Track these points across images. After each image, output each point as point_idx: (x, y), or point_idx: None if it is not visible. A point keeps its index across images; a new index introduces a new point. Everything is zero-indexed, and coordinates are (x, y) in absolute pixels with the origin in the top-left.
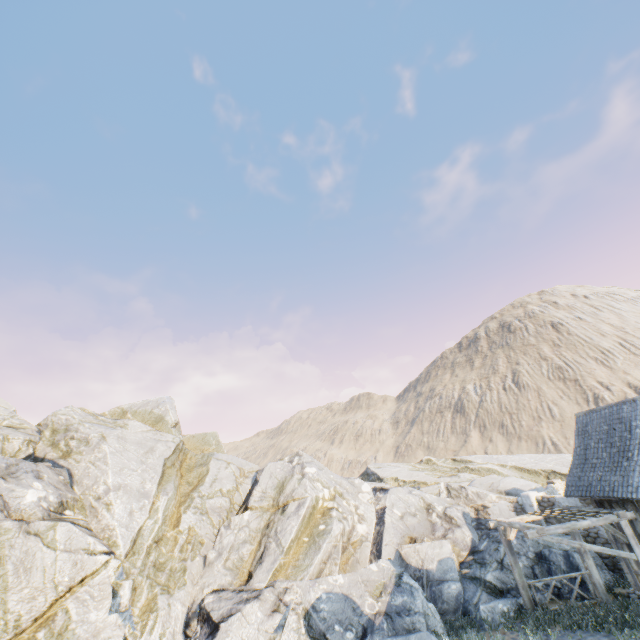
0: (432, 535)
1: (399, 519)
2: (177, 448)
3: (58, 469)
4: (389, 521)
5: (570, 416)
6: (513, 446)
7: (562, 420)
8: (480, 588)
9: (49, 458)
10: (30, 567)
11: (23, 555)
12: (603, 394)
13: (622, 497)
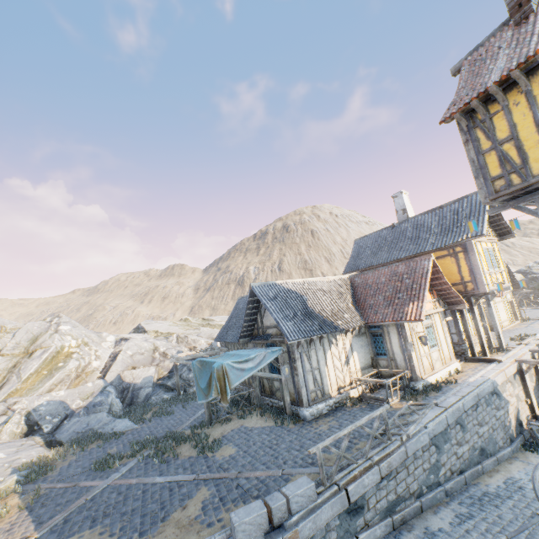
0: (151, 365)
1: (129, 357)
2: None
3: None
4: (121, 358)
5: None
6: None
7: None
8: (162, 389)
9: None
10: None
11: None
12: None
13: (227, 341)
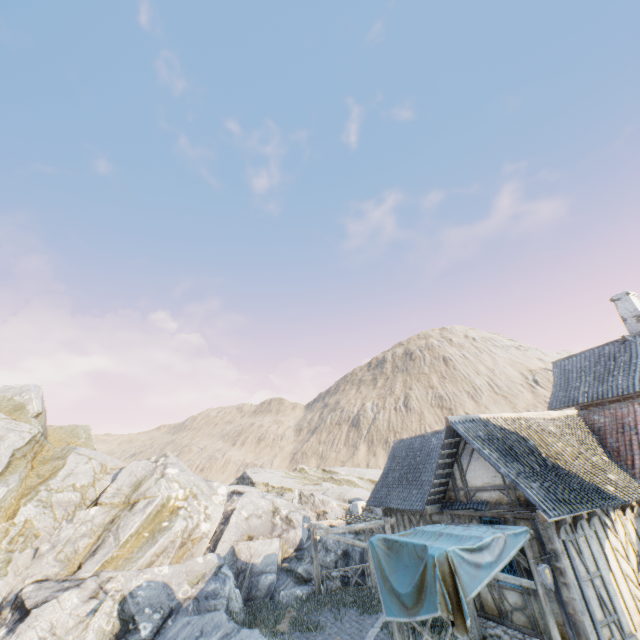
0: (270, 534)
1: (244, 520)
2: (33, 439)
3: None
4: (234, 521)
5: None
6: None
7: None
8: (290, 578)
9: None
10: None
11: None
12: None
13: (393, 507)
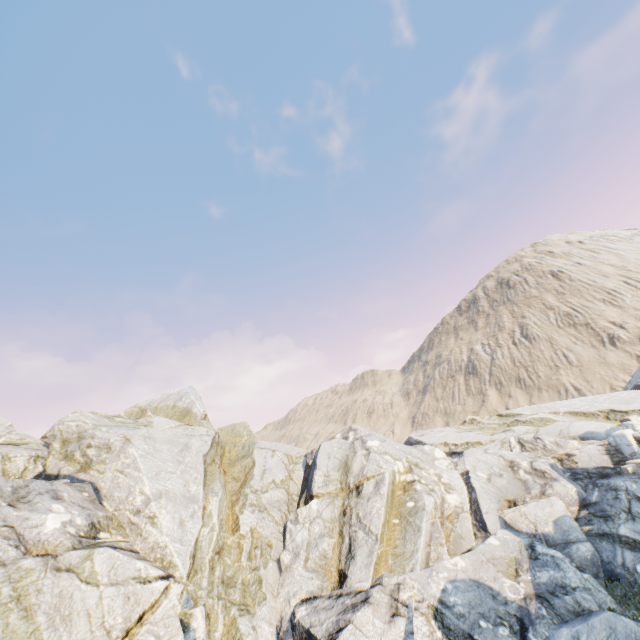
0: (528, 494)
1: (487, 482)
2: (214, 442)
3: (79, 485)
4: (478, 486)
5: (588, 360)
6: (534, 398)
7: (580, 365)
8: (617, 545)
9: (64, 474)
10: (68, 614)
11: (56, 600)
12: (618, 333)
13: None
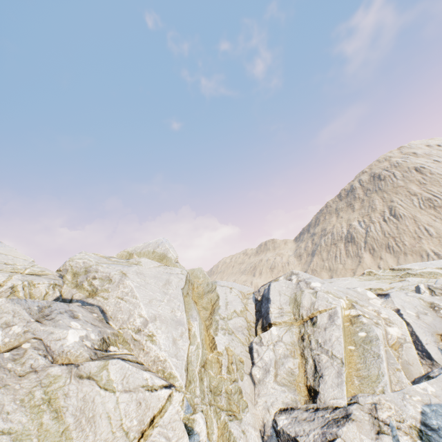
0: None
1: (417, 319)
2: (186, 279)
3: (89, 307)
4: (411, 322)
5: None
6: (401, 260)
7: (439, 236)
8: None
9: (76, 299)
10: (92, 416)
11: (81, 403)
12: None
13: None
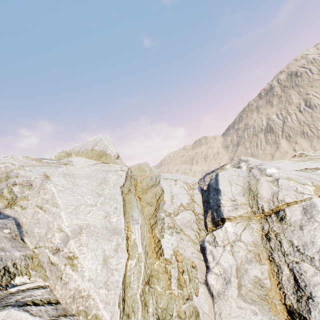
0: None
1: None
2: (127, 175)
3: (0, 222)
4: None
5: None
6: (314, 143)
7: None
8: None
9: None
10: None
11: None
12: None
13: None
